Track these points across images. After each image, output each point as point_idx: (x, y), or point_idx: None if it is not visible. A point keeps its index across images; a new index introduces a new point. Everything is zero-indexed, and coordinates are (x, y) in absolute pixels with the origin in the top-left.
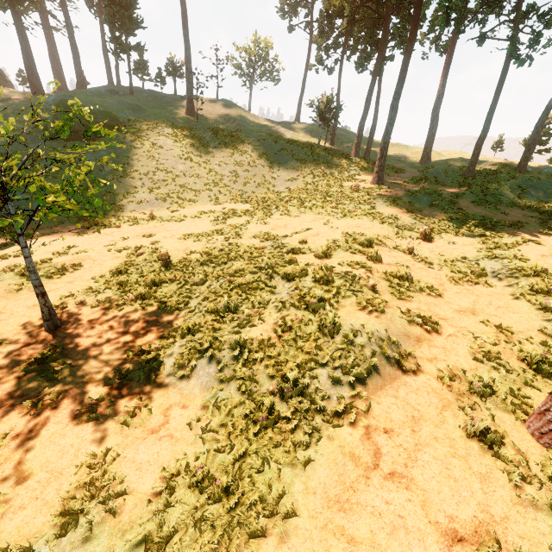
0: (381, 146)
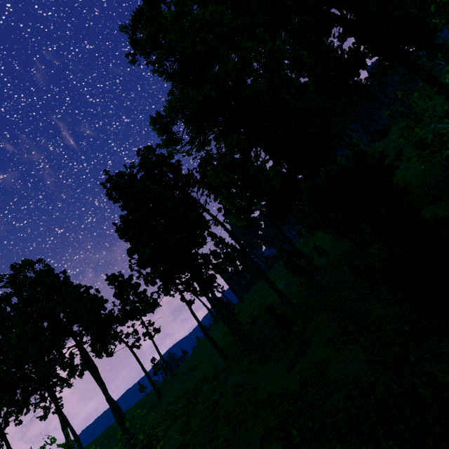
0: (118, 420)
